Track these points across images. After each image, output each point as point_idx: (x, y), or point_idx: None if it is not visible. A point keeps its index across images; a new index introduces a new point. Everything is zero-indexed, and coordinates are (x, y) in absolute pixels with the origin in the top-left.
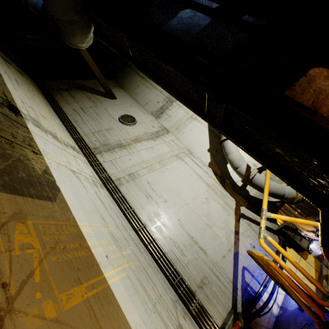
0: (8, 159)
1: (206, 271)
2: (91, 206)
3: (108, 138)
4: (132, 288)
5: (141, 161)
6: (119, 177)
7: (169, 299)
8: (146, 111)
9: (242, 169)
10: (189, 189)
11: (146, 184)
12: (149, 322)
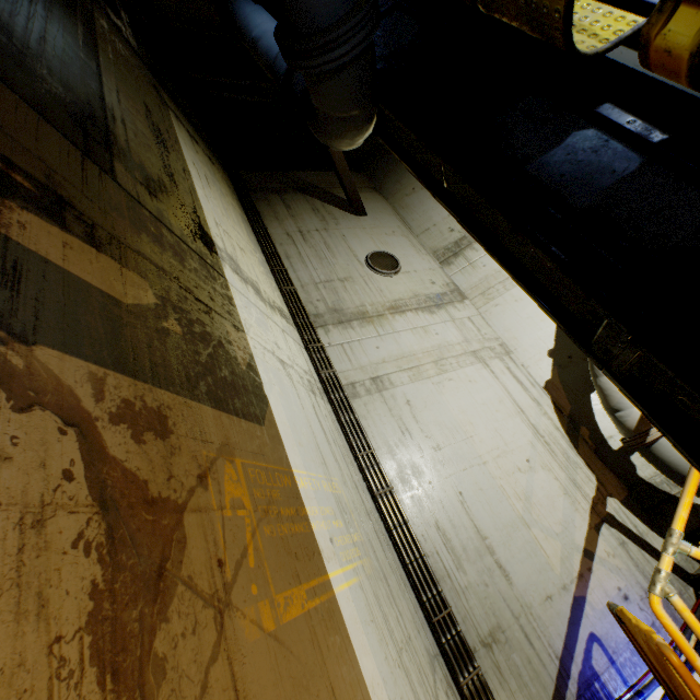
0: (209, 343)
1: (505, 616)
2: (309, 437)
3: (342, 298)
4: (367, 609)
5: (399, 354)
6: (353, 380)
7: (423, 649)
8: (422, 246)
9: (631, 417)
10: (493, 432)
11: (404, 404)
12: (392, 682)
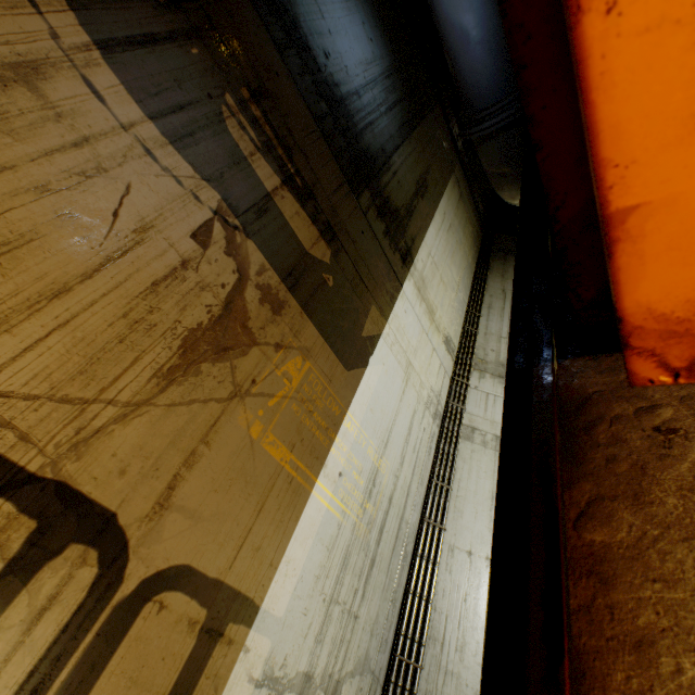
0: (347, 303)
1: None
2: (386, 417)
3: None
4: (331, 539)
5: None
6: (476, 425)
7: (363, 645)
8: None
9: None
10: None
11: None
12: (307, 590)
